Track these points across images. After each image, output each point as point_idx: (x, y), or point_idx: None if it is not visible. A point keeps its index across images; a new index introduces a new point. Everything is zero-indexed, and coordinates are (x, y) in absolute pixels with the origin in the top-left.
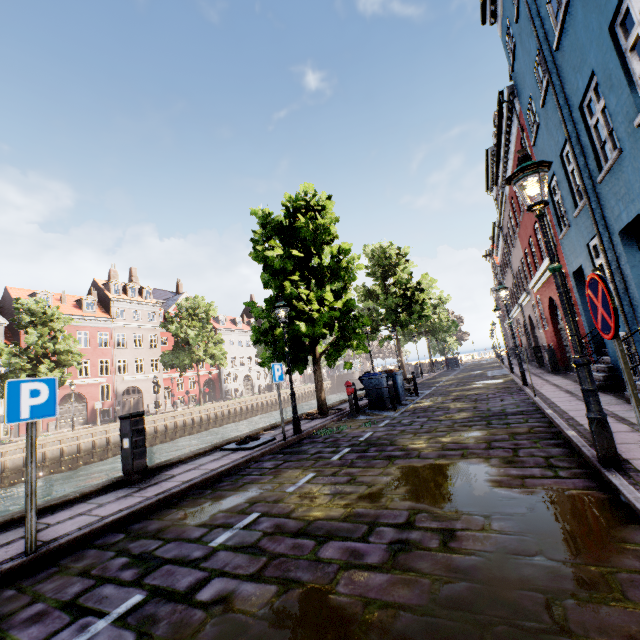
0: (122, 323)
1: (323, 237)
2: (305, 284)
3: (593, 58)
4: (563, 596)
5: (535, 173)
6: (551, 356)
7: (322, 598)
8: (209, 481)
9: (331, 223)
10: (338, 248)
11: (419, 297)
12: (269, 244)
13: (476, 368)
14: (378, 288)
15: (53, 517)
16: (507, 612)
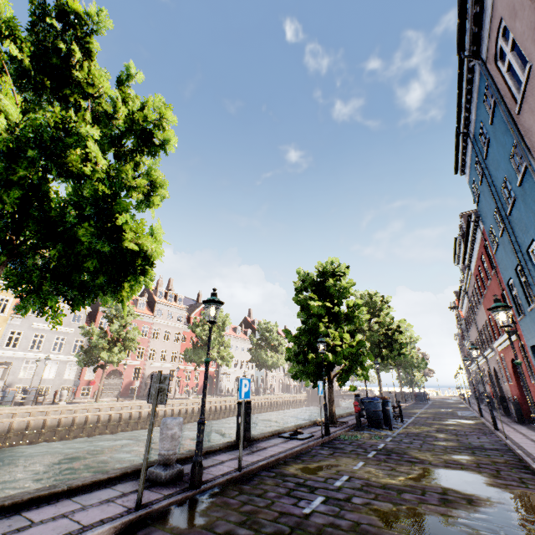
0: (159, 320)
1: (345, 295)
2: (326, 323)
3: (532, 233)
4: (533, 525)
5: (503, 310)
6: (516, 408)
7: (417, 510)
8: (292, 455)
9: (350, 285)
10: (353, 303)
11: (397, 337)
12: (309, 295)
13: (444, 406)
14: (365, 325)
15: (218, 457)
16: (508, 525)
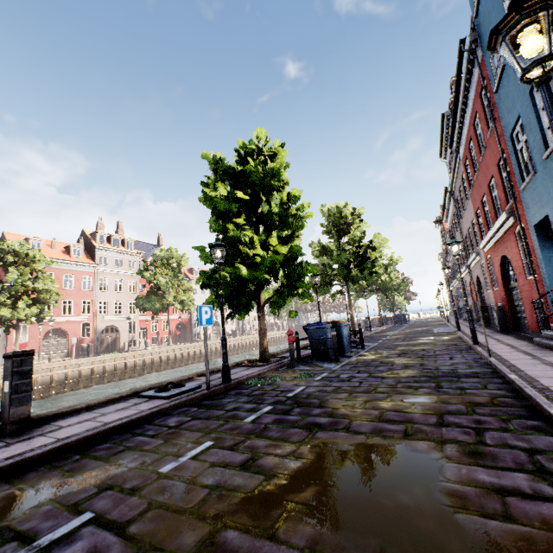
0: (105, 269)
1: (272, 182)
2: (254, 231)
3: None
4: None
5: (541, 11)
6: (500, 315)
7: None
8: (91, 440)
9: (281, 169)
10: (287, 194)
11: (371, 255)
12: (216, 186)
13: (422, 325)
14: (332, 244)
15: None
16: None
